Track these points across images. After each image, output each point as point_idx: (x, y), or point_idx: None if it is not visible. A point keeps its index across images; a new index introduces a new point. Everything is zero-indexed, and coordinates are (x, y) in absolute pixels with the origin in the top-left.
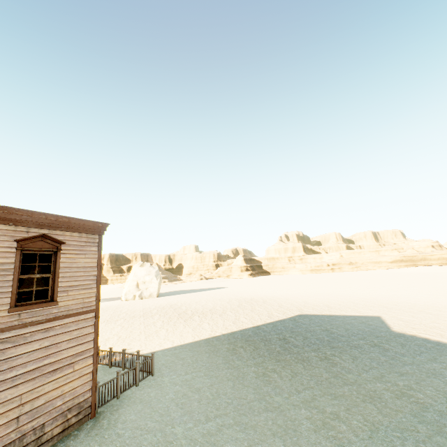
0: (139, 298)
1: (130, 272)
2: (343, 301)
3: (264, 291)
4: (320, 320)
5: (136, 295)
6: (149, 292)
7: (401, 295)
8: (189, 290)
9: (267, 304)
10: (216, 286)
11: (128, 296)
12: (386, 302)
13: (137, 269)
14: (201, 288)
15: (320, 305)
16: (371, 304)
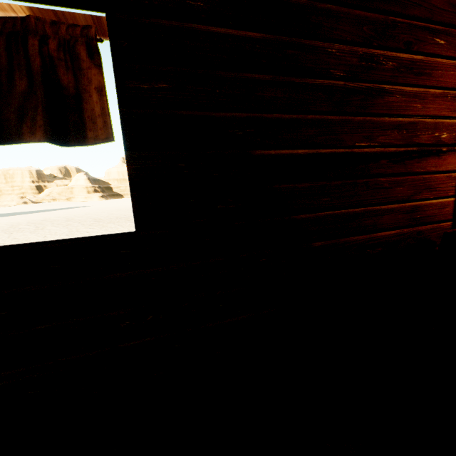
0: None
1: None
2: None
3: None
4: None
5: None
6: None
7: None
8: (29, 212)
9: None
10: (71, 206)
11: None
12: None
13: None
14: (48, 209)
15: None
16: None
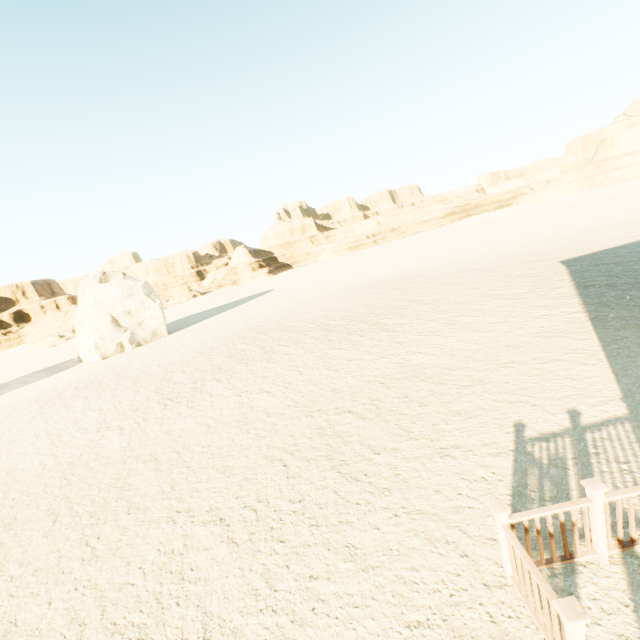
0: (133, 346)
1: (79, 301)
2: (541, 242)
3: (361, 274)
4: (639, 253)
5: (123, 343)
6: (150, 330)
7: (582, 223)
8: (211, 311)
9: (440, 275)
10: (247, 295)
11: (104, 349)
12: (605, 227)
13: (95, 289)
14: (226, 304)
15: (534, 251)
16: (598, 232)
